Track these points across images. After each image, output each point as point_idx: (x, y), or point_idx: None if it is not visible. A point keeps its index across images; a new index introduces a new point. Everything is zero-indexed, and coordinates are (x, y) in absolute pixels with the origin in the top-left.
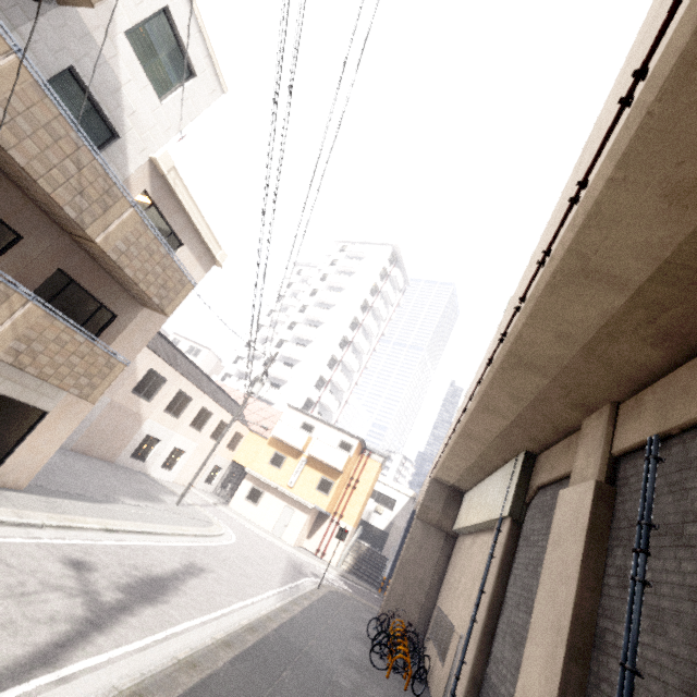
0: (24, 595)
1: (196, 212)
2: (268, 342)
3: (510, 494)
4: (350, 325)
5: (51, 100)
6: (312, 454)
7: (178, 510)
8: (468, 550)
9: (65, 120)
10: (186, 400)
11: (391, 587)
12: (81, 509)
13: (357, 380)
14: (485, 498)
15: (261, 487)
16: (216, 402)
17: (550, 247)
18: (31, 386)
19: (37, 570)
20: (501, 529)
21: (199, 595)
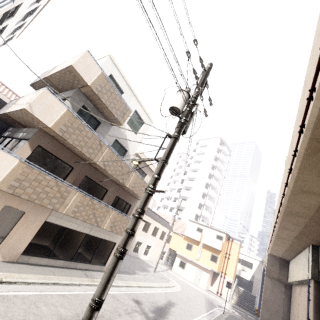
0: (129, 313)
1: (149, 163)
2: (173, 190)
3: (309, 267)
4: (208, 177)
5: (115, 154)
6: (204, 243)
7: (155, 274)
8: (299, 294)
9: (118, 157)
10: (149, 224)
11: (261, 314)
12: (128, 278)
13: (217, 201)
14: (299, 266)
15: (184, 260)
16: (159, 223)
17: (287, 182)
18: (111, 235)
19: (128, 304)
20: (310, 285)
21: (177, 315)
